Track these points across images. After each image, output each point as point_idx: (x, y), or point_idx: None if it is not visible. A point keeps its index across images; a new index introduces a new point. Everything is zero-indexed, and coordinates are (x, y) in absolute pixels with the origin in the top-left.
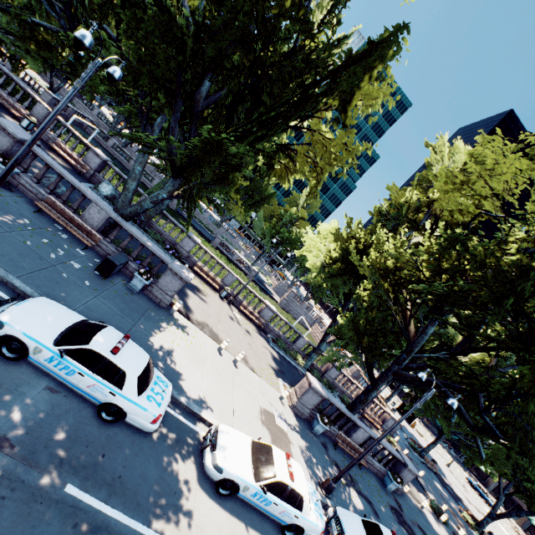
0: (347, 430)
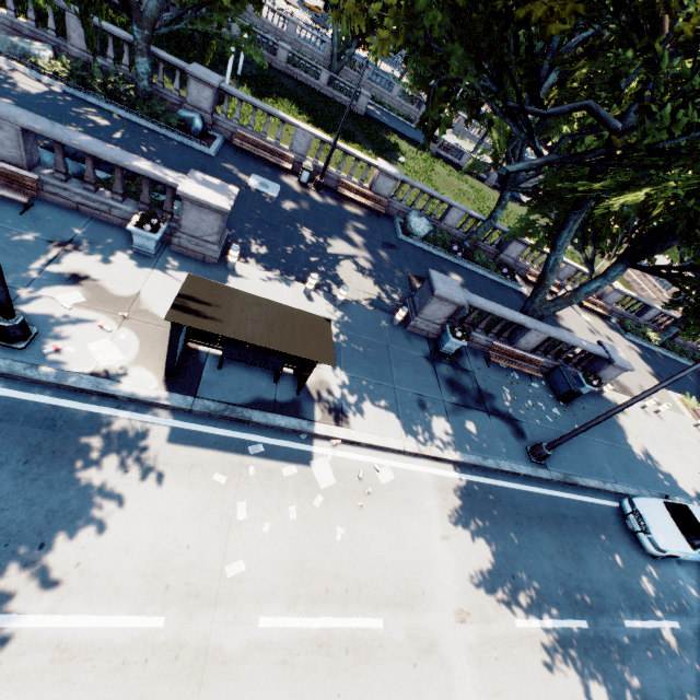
0: None
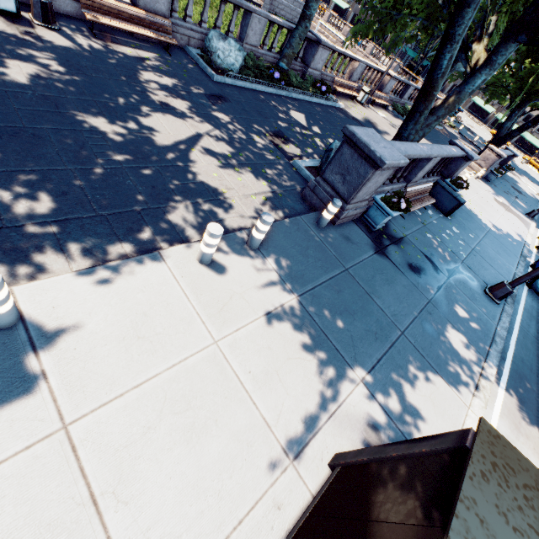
0: None
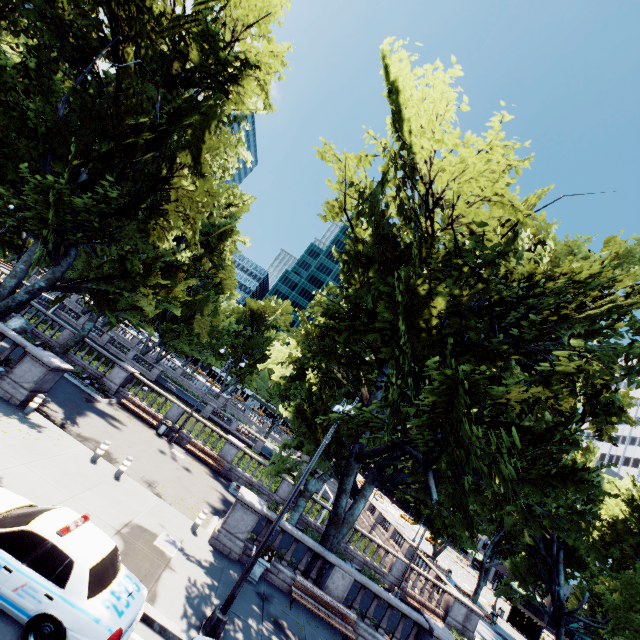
0: (321, 581)
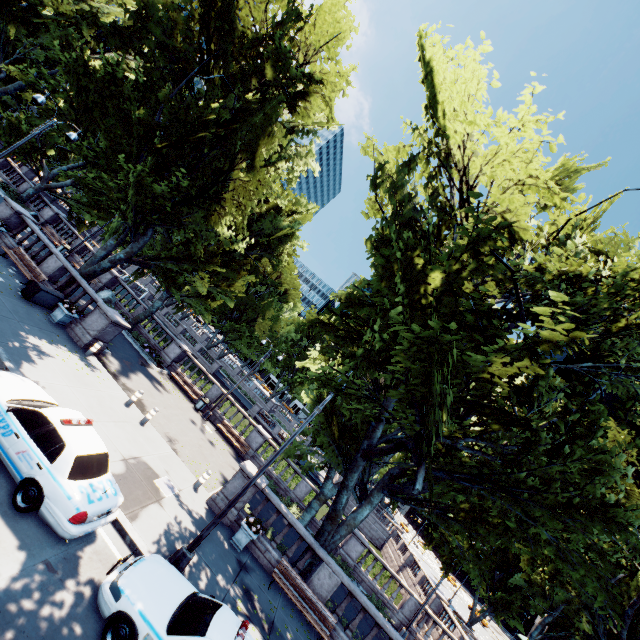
0: (308, 575)
